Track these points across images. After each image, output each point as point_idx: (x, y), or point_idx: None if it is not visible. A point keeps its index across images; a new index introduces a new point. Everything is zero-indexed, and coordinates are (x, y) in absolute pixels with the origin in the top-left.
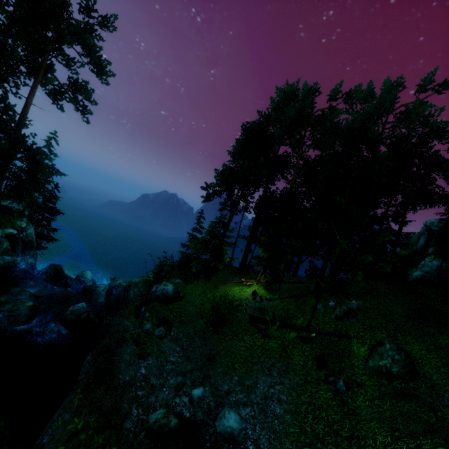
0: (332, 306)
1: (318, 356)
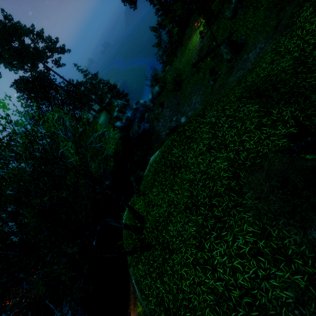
0: (235, 1)
1: (215, 67)
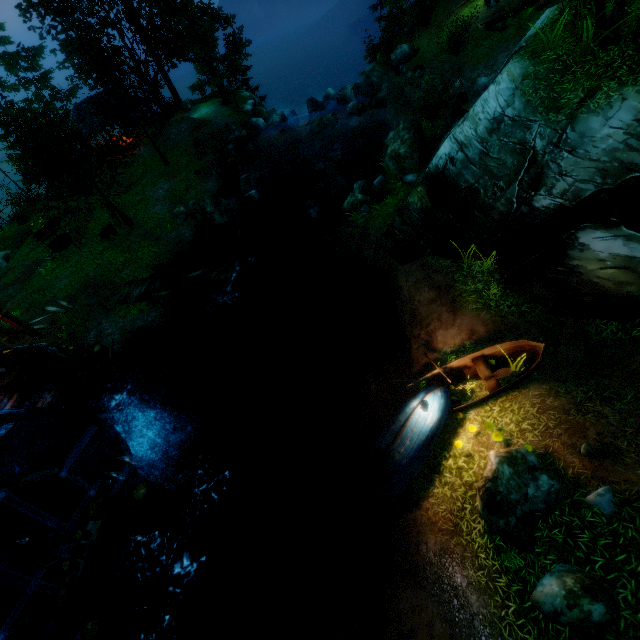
0: None
1: None
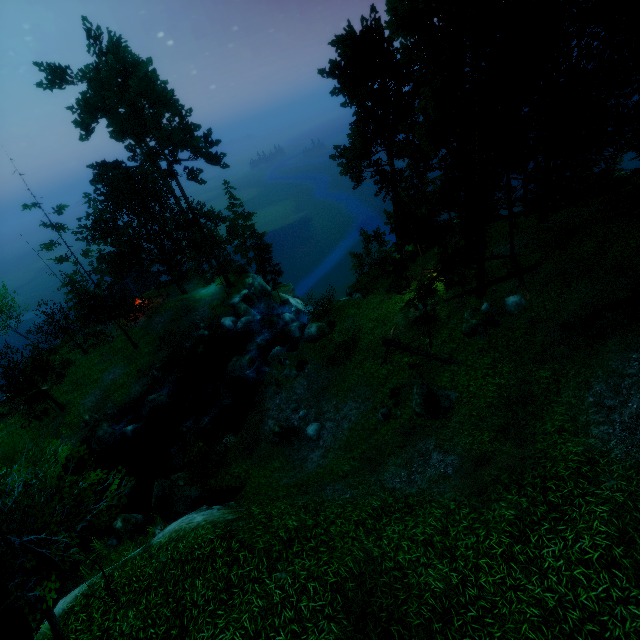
0: (485, 310)
1: (404, 385)
